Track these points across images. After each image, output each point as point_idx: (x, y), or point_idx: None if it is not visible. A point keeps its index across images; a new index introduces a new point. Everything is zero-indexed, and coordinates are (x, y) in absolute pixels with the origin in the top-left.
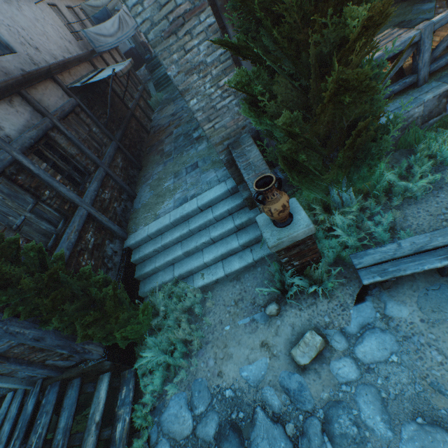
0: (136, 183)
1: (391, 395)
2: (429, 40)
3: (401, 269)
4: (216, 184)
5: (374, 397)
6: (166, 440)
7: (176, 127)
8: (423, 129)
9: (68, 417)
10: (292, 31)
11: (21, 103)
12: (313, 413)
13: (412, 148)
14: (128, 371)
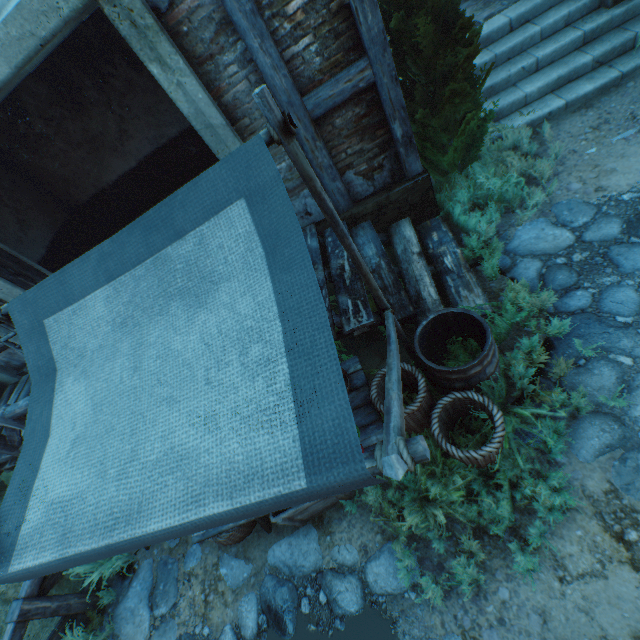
0: None
1: None
2: None
3: None
4: None
5: None
6: (531, 259)
7: None
8: None
9: (378, 246)
10: None
11: None
12: None
13: None
14: (429, 221)
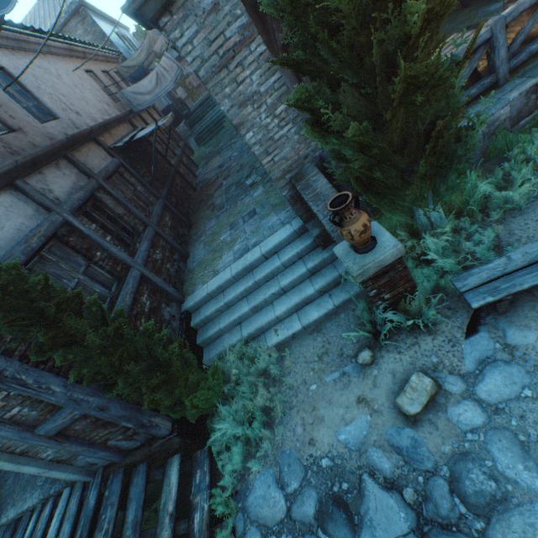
0: (188, 243)
1: (532, 437)
2: (502, 36)
3: (516, 283)
4: (280, 227)
5: (511, 442)
6: (256, 528)
7: (225, 178)
8: (514, 132)
9: (137, 509)
10: (352, 38)
11: (67, 166)
12: (436, 471)
13: (505, 155)
14: (200, 451)
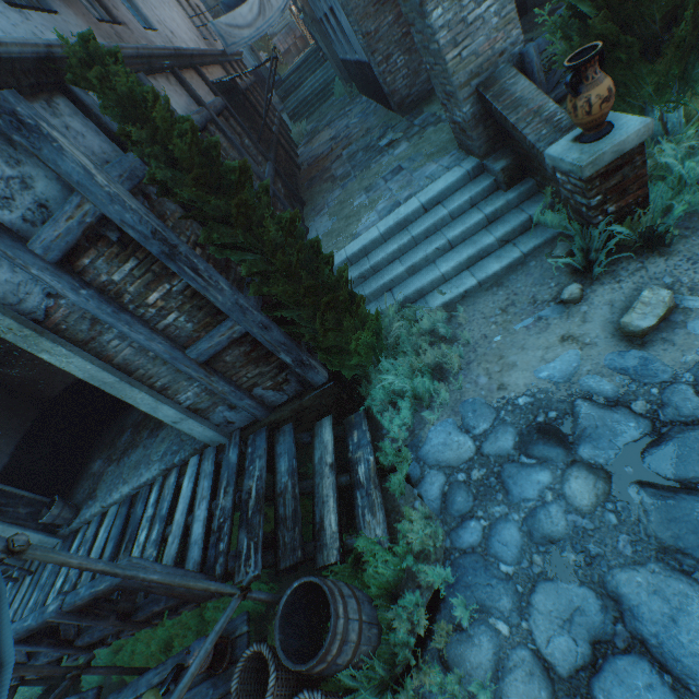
0: (303, 219)
1: None
2: None
3: None
4: (444, 173)
5: None
6: (437, 471)
7: (344, 148)
8: None
9: (290, 460)
10: None
11: (176, 84)
12: (675, 380)
13: None
14: (354, 415)
